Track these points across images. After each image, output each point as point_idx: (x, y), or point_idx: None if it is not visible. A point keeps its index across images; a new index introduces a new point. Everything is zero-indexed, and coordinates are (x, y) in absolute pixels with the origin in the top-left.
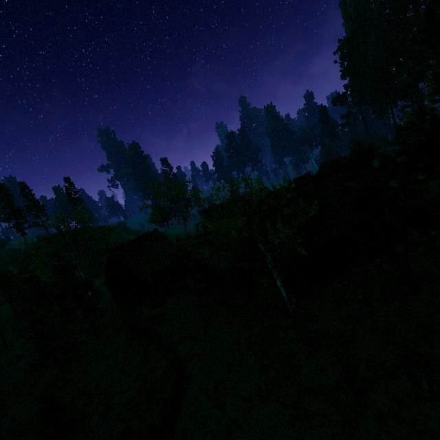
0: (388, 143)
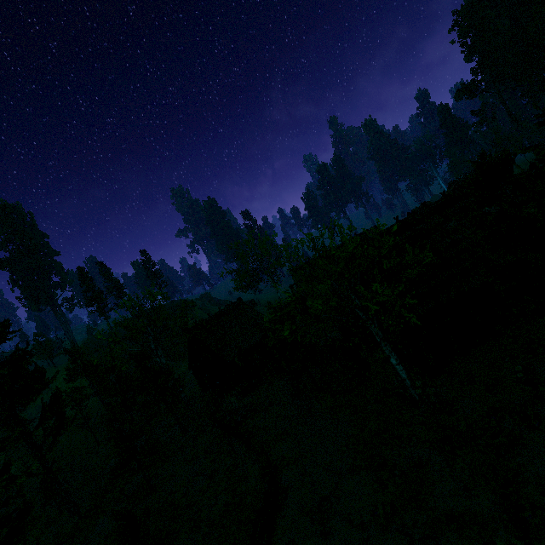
0: (515, 151)
